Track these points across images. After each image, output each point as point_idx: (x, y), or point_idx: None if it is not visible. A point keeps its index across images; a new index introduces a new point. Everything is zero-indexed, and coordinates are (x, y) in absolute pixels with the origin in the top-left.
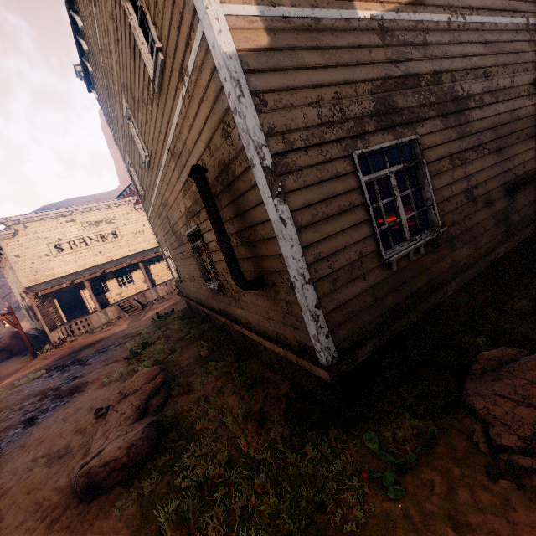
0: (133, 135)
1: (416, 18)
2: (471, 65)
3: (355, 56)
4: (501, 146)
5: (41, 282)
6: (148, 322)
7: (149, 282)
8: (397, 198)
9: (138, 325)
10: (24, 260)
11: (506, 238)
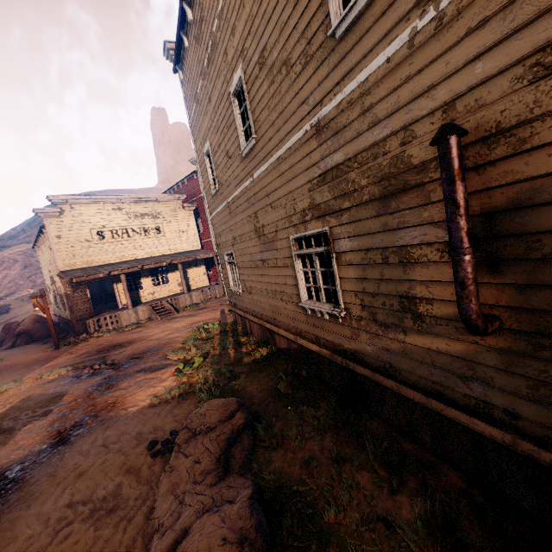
0: (235, 114)
1: None
2: None
3: None
4: None
5: (76, 268)
6: (187, 330)
7: (185, 286)
8: None
9: (176, 332)
10: (64, 242)
11: None
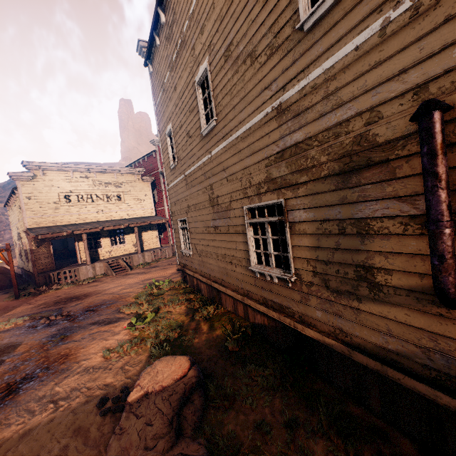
0: (199, 100)
1: None
2: None
3: None
4: None
5: (43, 226)
6: (140, 286)
7: (139, 247)
8: None
9: (129, 287)
10: (34, 202)
11: None
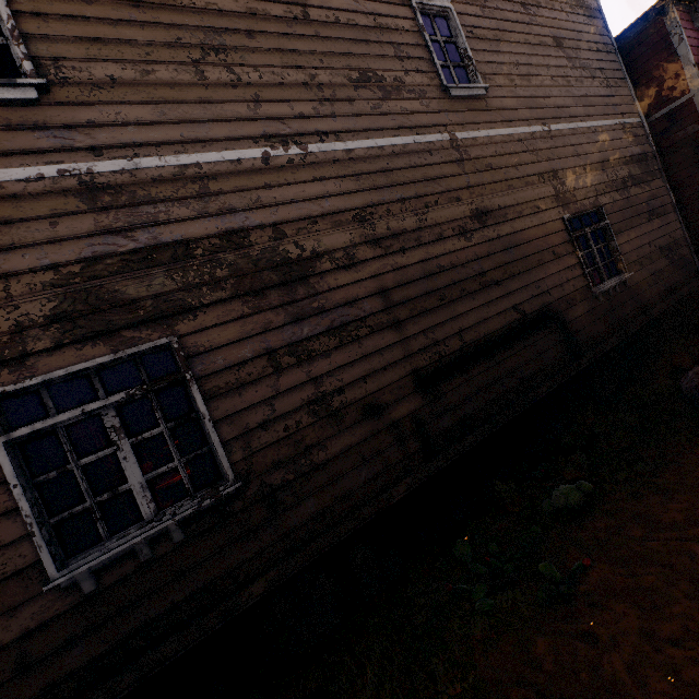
0: None
1: (183, 160)
2: (324, 210)
3: (10, 235)
4: (401, 317)
5: None
6: None
7: None
8: (121, 447)
9: None
10: None
11: (422, 460)
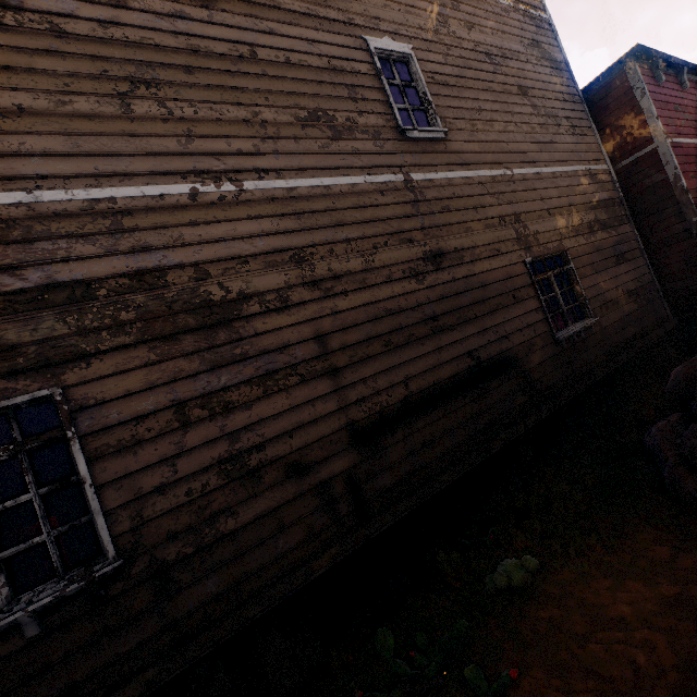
0: None
1: (94, 194)
2: (256, 249)
3: None
4: (338, 365)
5: None
6: None
7: None
8: None
9: None
10: None
11: (353, 526)
